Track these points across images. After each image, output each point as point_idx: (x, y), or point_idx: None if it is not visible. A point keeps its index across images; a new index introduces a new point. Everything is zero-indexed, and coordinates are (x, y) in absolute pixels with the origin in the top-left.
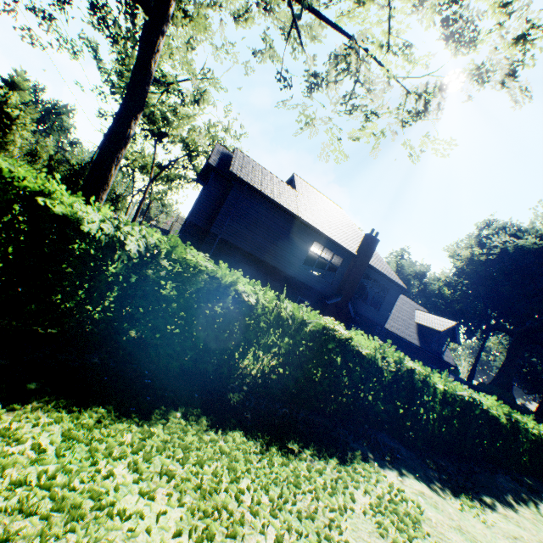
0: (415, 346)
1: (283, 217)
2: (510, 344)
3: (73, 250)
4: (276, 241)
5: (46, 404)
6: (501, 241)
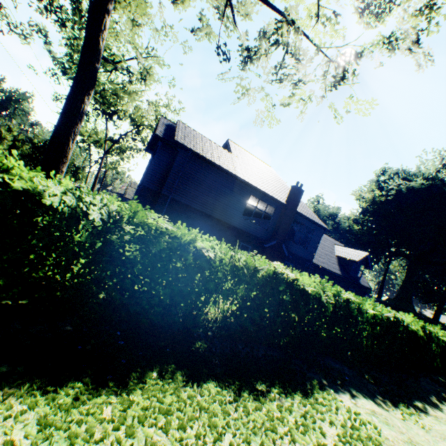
0: (338, 275)
1: (223, 177)
2: (408, 266)
3: (37, 223)
4: (218, 197)
5: (18, 389)
6: (396, 184)
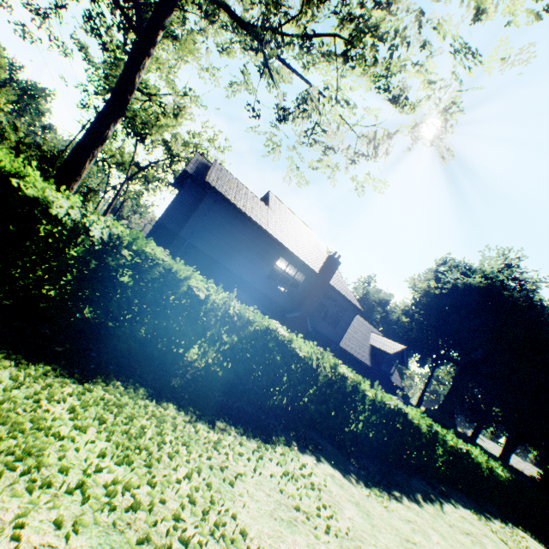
0: (366, 366)
1: (253, 230)
2: (456, 374)
3: (39, 230)
4: (243, 252)
5: None
6: (454, 277)
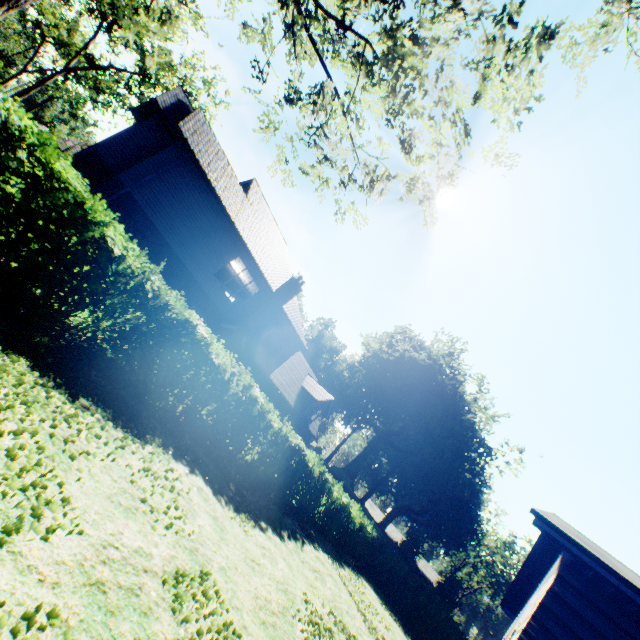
0: (289, 406)
1: (217, 213)
2: (372, 439)
3: None
4: (196, 233)
5: None
6: (405, 349)
